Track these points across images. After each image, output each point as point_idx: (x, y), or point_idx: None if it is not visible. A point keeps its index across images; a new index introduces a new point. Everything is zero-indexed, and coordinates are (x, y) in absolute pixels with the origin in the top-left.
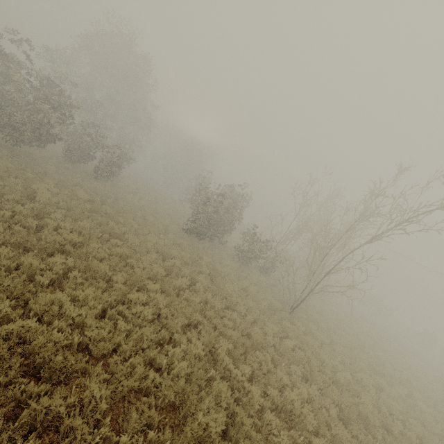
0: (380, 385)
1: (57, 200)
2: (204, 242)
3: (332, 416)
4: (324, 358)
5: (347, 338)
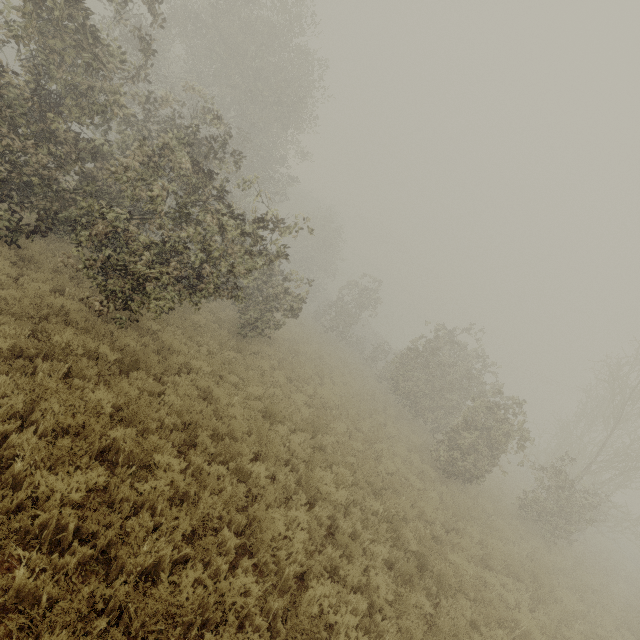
0: None
1: (354, 606)
2: (463, 484)
3: None
4: None
5: None
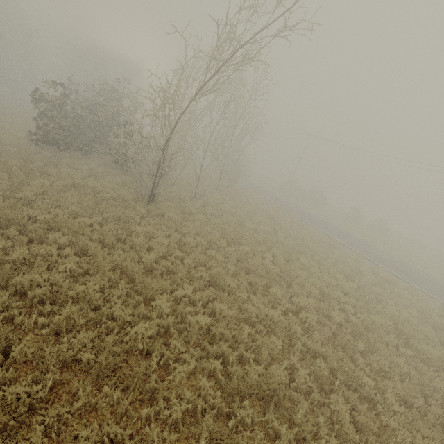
0: (222, 246)
1: None
2: (71, 154)
3: (59, 269)
4: (137, 228)
5: (227, 219)
